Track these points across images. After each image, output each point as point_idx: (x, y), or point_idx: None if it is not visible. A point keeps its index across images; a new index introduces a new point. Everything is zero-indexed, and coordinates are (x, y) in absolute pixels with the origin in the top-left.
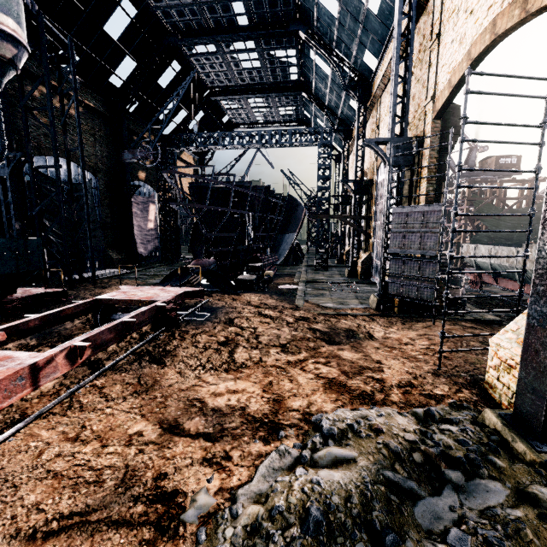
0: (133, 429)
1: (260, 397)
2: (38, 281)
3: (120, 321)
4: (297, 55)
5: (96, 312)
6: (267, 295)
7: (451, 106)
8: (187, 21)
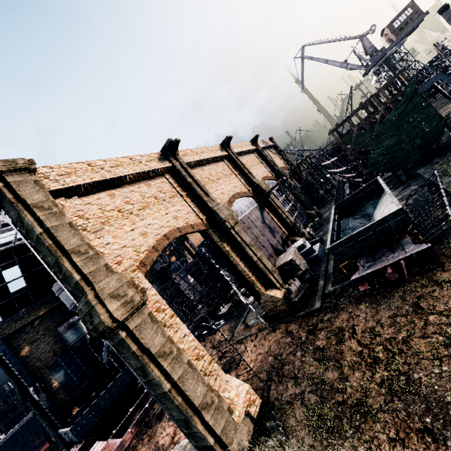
0: None
1: (170, 437)
2: None
3: (144, 408)
4: None
5: None
6: (229, 324)
7: (212, 213)
8: None
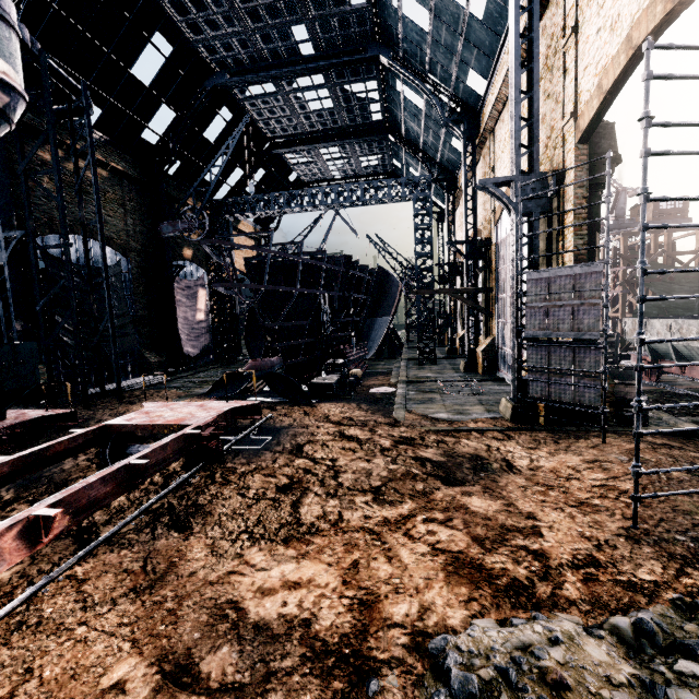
0: (111, 676)
1: (337, 597)
2: (47, 398)
3: (122, 465)
4: (378, 87)
5: (104, 444)
6: (352, 404)
7: (601, 124)
8: (236, 56)
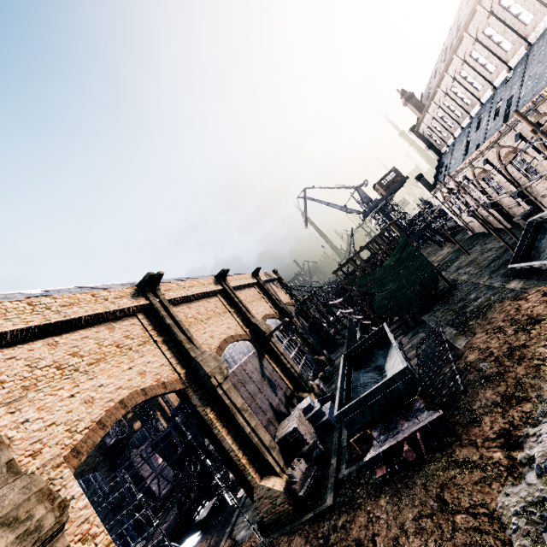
0: None
1: None
2: None
3: None
4: None
5: None
6: (208, 540)
7: (194, 365)
8: None
